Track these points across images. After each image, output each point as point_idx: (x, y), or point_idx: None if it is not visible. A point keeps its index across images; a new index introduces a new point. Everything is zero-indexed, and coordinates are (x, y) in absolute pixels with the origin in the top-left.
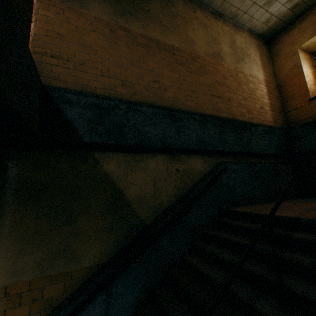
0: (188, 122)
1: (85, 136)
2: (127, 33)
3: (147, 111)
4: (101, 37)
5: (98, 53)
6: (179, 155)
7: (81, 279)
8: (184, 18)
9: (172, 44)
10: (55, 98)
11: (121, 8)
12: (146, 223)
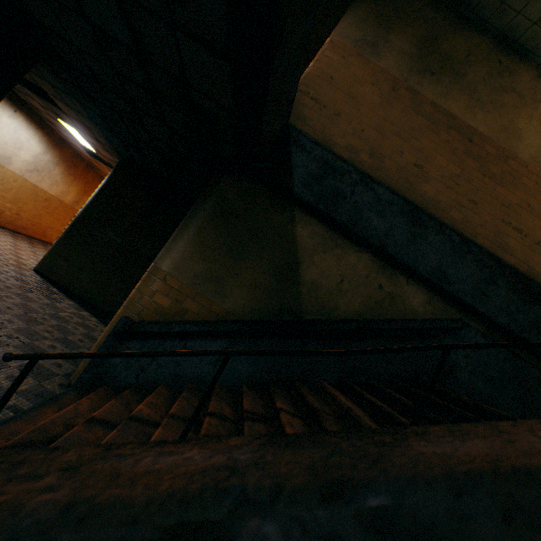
0: (435, 236)
1: (297, 187)
2: (413, 96)
3: (383, 195)
4: (377, 92)
5: (362, 109)
6: (394, 270)
7: (215, 315)
8: (522, 97)
9: (475, 127)
10: (292, 139)
11: (423, 65)
12: (304, 317)
